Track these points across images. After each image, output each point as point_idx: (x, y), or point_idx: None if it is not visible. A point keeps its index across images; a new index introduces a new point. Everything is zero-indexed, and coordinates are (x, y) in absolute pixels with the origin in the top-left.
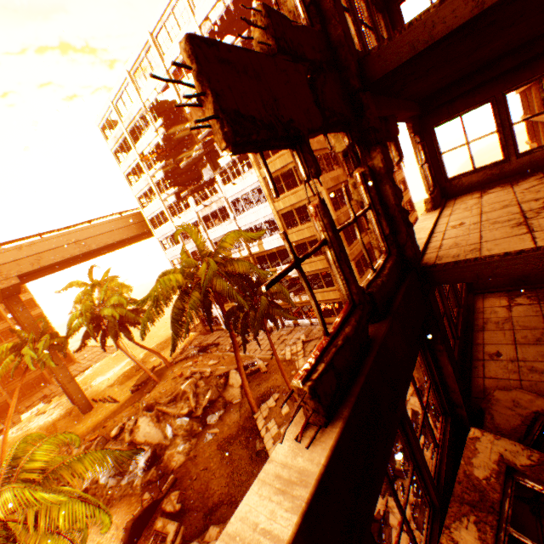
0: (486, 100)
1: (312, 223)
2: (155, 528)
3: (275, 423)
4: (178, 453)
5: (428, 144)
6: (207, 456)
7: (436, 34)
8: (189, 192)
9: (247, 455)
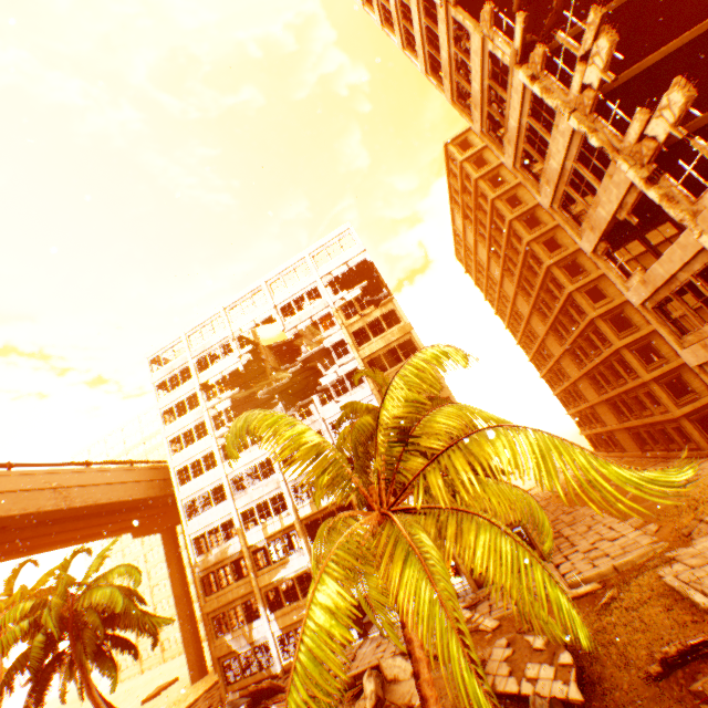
0: (634, 239)
1: None
2: None
3: (540, 663)
4: None
5: (611, 261)
6: None
7: (669, 144)
8: None
9: None
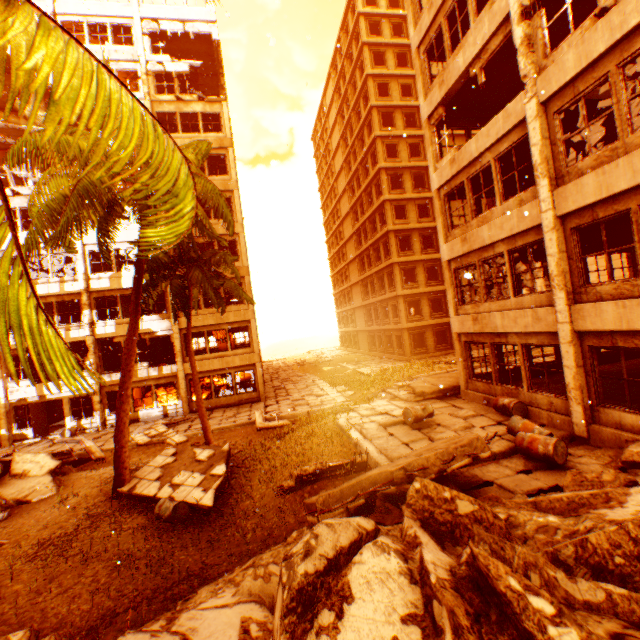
0: (463, 128)
1: None
2: None
3: (193, 472)
4: None
5: (437, 137)
6: None
7: None
8: None
9: (138, 535)
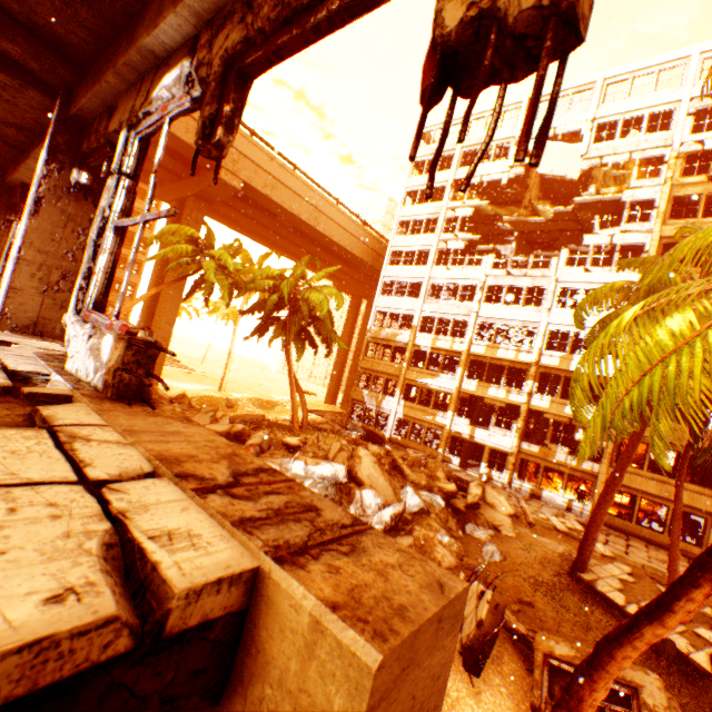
0: None
1: None
2: (544, 651)
3: None
4: (440, 543)
5: None
6: (515, 584)
7: None
8: (493, 250)
9: None
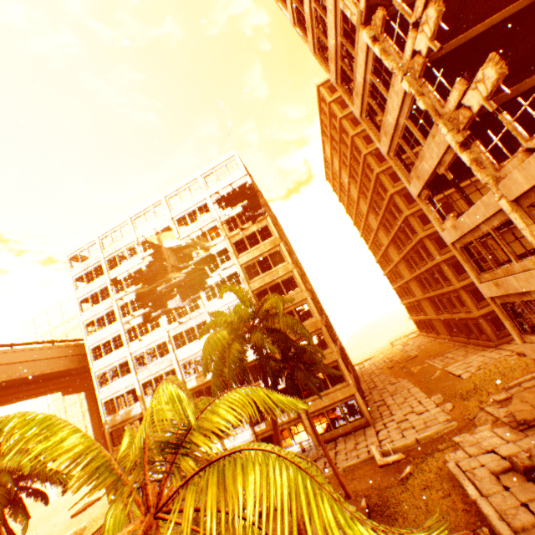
0: (451, 186)
1: None
2: None
3: None
4: None
5: (432, 205)
6: None
7: (483, 112)
8: (163, 312)
9: None
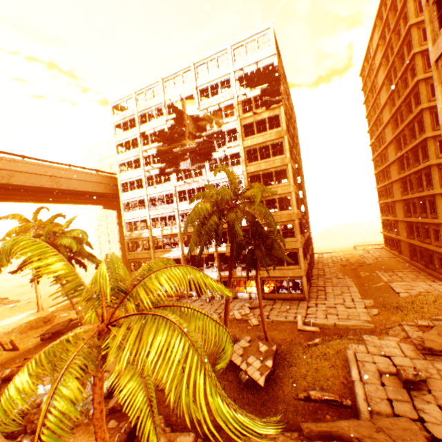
0: None
1: (277, 213)
2: None
3: (256, 358)
4: None
5: None
6: None
7: None
8: (174, 170)
9: (231, 386)
